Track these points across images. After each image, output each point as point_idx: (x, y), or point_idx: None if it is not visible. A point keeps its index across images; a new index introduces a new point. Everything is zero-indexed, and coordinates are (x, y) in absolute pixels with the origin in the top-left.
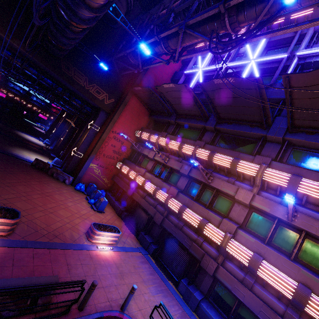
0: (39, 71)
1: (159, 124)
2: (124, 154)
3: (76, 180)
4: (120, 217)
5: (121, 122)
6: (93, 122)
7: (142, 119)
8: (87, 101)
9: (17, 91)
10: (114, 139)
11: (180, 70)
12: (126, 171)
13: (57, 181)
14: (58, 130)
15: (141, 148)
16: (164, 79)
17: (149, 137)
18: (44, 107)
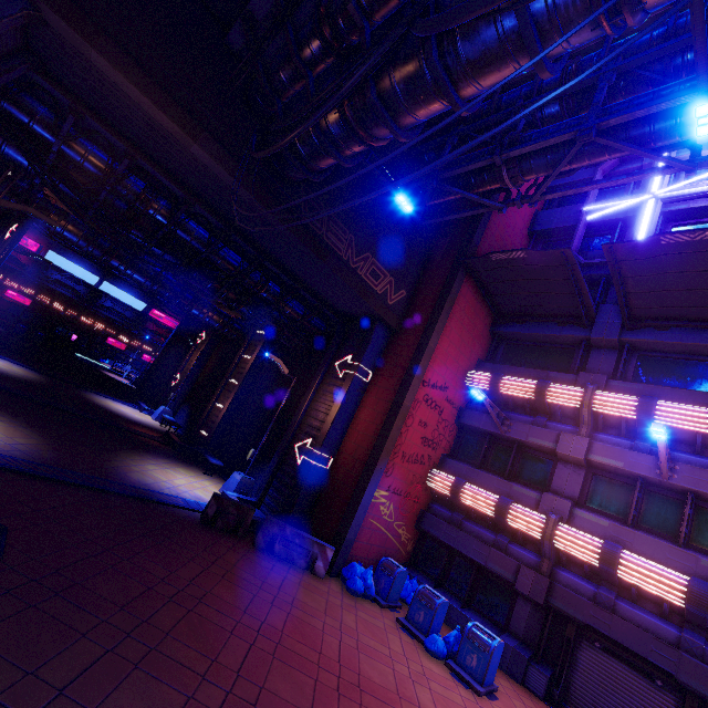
0: (207, 228)
1: (532, 348)
2: (443, 443)
3: (339, 553)
4: (529, 688)
5: (440, 352)
6: (357, 359)
7: (479, 339)
8: (324, 302)
9: (67, 290)
10: (426, 403)
11: (547, 207)
12: (487, 505)
13: (293, 570)
14: (189, 379)
15: (507, 425)
16: (518, 230)
17: (544, 391)
18: (129, 321)
